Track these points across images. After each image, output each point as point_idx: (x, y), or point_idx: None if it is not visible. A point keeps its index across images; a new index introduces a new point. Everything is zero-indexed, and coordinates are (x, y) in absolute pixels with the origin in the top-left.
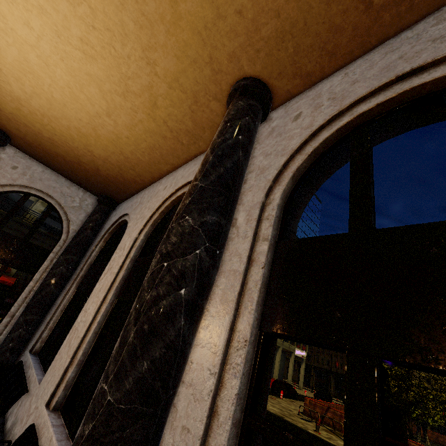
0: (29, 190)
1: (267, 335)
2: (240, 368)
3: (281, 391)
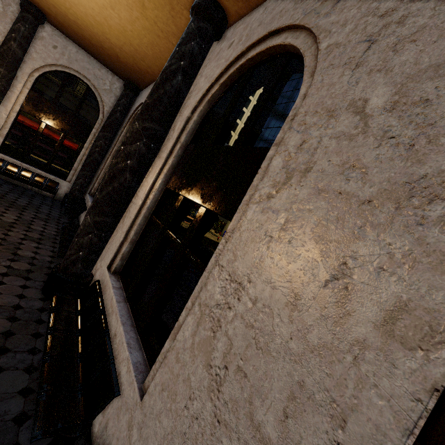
0: (70, 71)
1: (169, 190)
2: (151, 199)
3: None
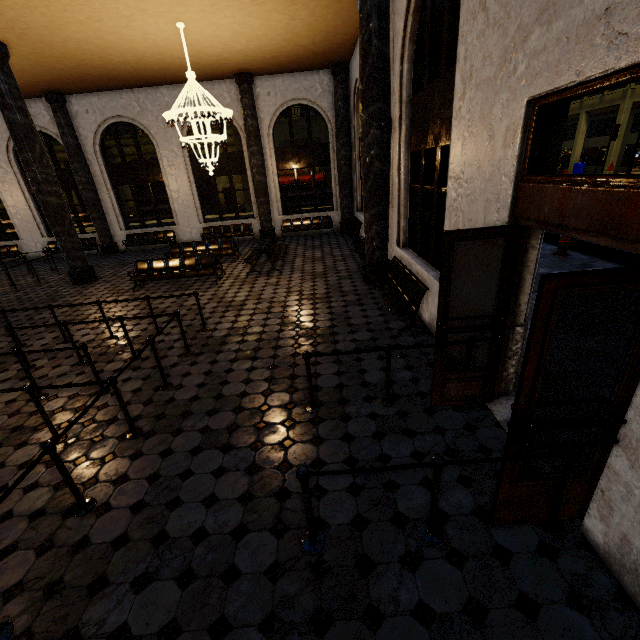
0: (287, 105)
1: (414, 153)
2: (403, 171)
3: None
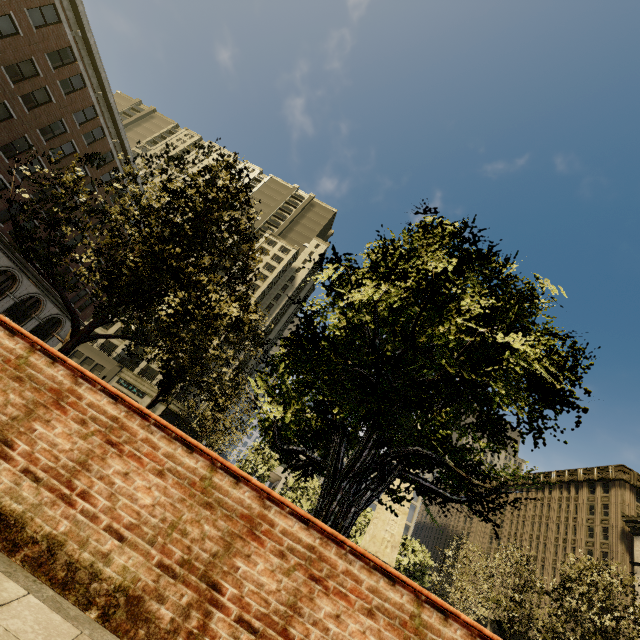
0: None
1: None
2: None
3: None
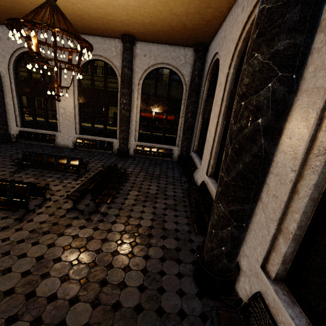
0: (157, 66)
1: None
2: (318, 168)
3: None
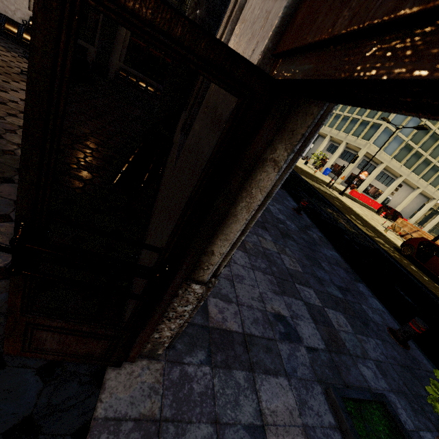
0: None
1: None
2: None
3: (384, 212)
